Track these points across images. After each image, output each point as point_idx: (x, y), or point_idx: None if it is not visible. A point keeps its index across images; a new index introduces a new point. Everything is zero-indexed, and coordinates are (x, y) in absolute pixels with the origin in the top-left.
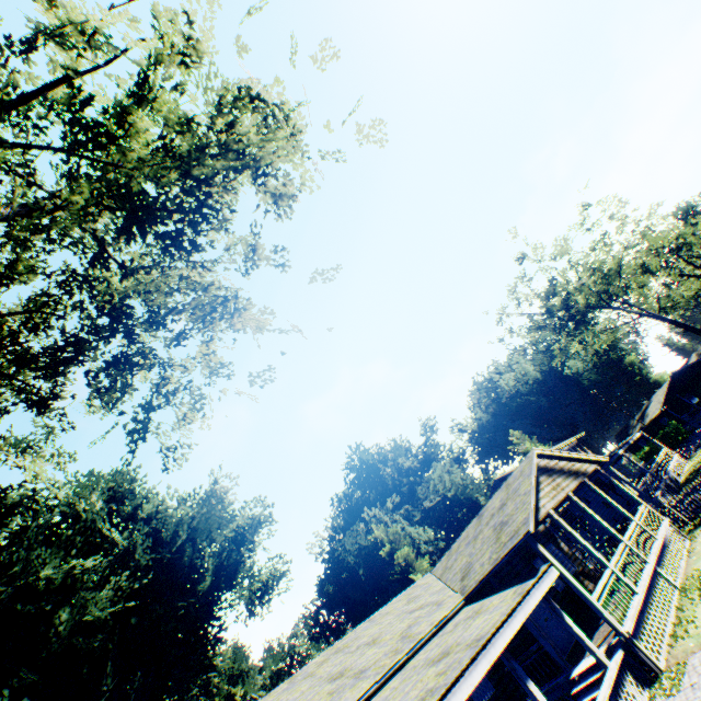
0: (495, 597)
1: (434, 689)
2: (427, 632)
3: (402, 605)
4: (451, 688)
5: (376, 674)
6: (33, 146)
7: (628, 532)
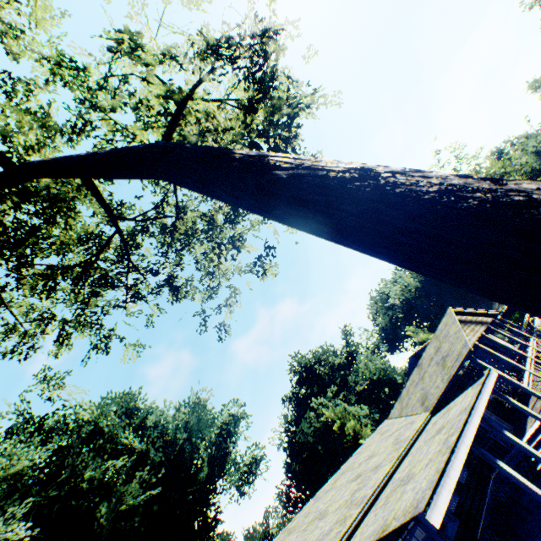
0: (457, 398)
1: (450, 434)
2: (414, 433)
3: (378, 437)
4: (463, 428)
5: (390, 461)
6: (219, 100)
7: (529, 352)
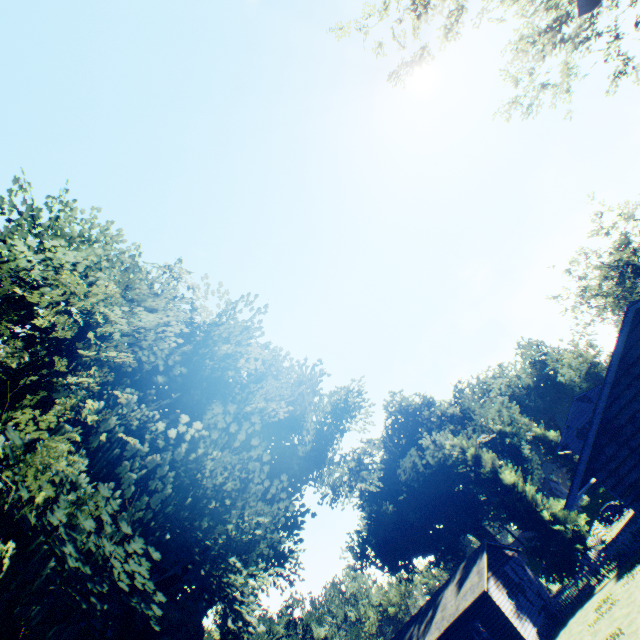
0: None
1: None
2: None
3: None
4: None
5: None
6: None
7: None
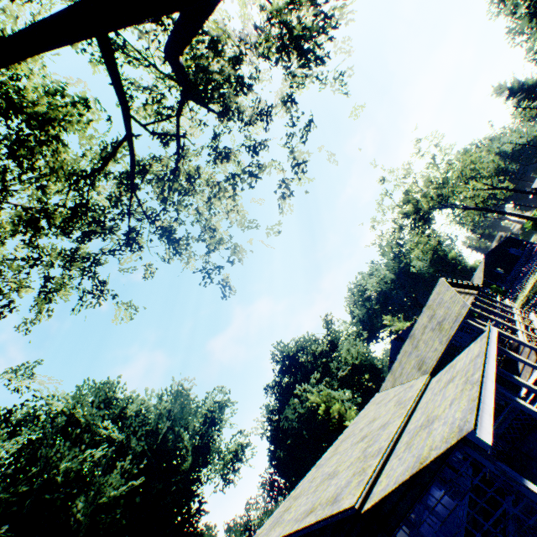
0: (459, 356)
1: (470, 375)
2: (419, 391)
3: (375, 406)
4: (484, 367)
5: (399, 416)
6: None
7: (516, 318)
